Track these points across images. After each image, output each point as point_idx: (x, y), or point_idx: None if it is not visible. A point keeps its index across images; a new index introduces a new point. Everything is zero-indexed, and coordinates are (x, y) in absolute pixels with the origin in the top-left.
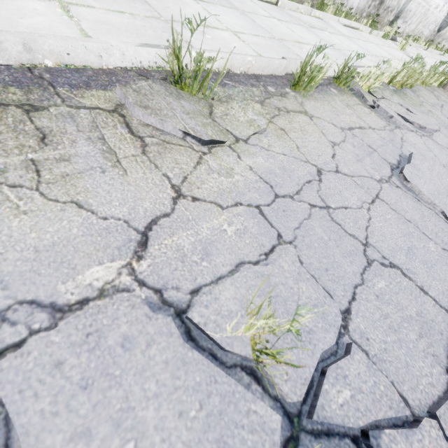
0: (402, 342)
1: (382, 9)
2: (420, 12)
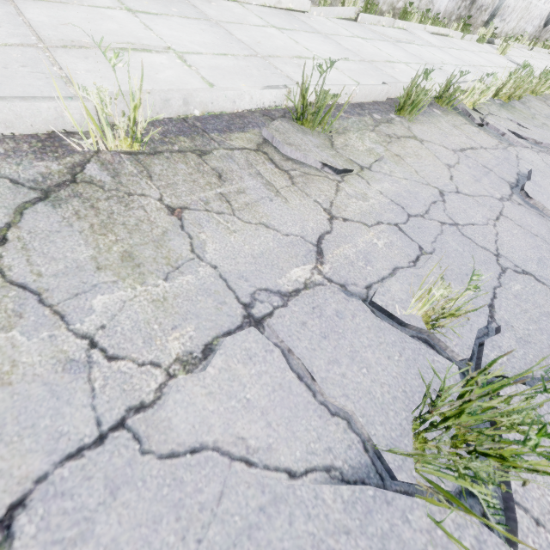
0: (543, 330)
1: (474, 9)
2: (520, 7)
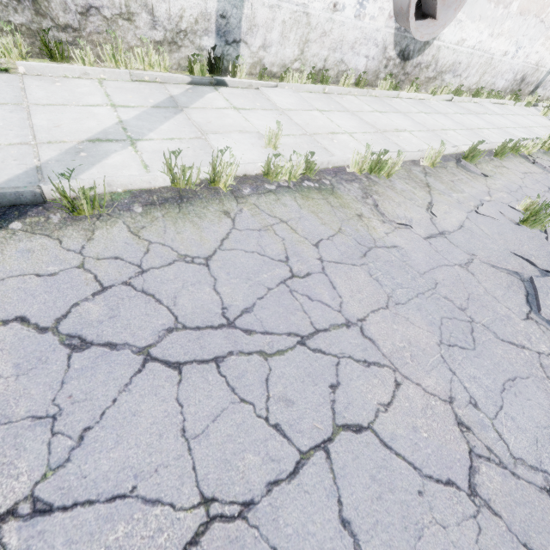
0: None
1: (523, 84)
2: None
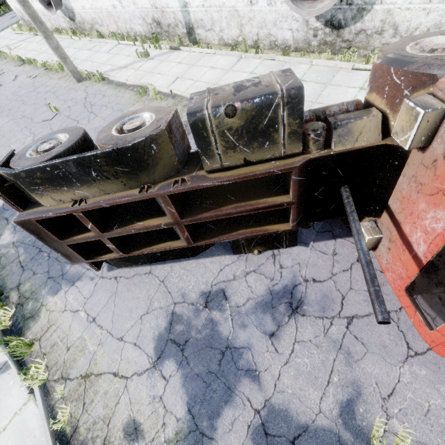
0: None
1: (165, 27)
2: (223, 17)
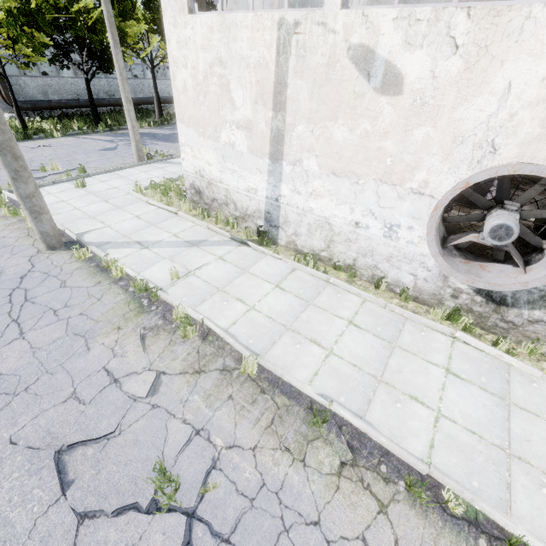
0: None
1: None
2: None
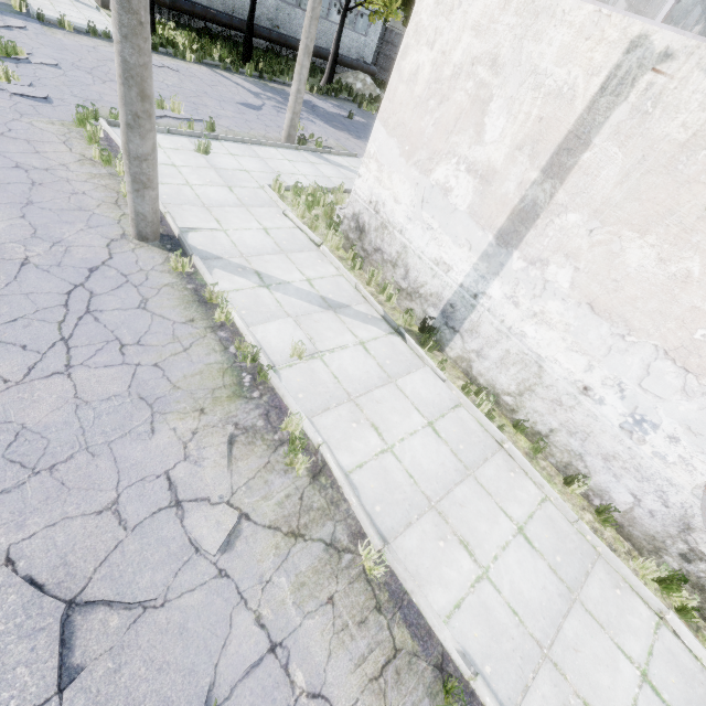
0: None
1: None
2: None
